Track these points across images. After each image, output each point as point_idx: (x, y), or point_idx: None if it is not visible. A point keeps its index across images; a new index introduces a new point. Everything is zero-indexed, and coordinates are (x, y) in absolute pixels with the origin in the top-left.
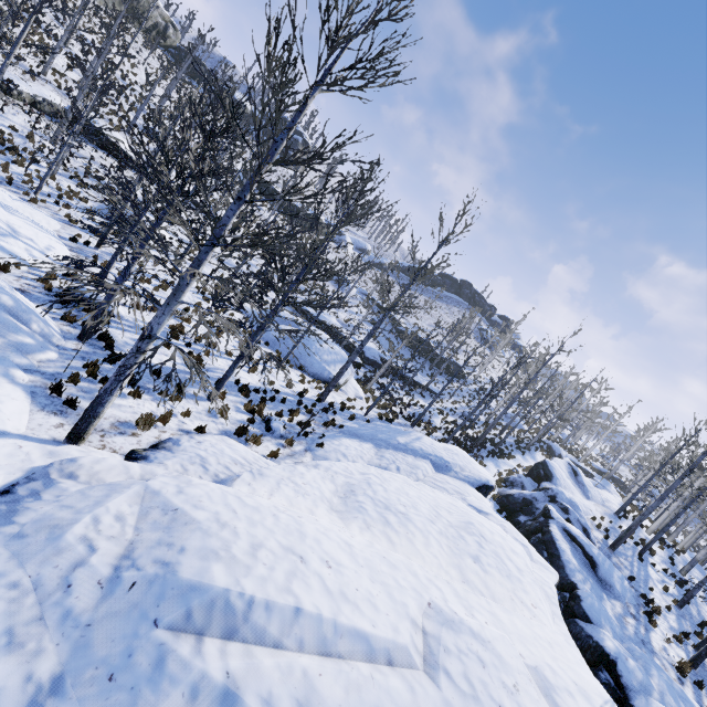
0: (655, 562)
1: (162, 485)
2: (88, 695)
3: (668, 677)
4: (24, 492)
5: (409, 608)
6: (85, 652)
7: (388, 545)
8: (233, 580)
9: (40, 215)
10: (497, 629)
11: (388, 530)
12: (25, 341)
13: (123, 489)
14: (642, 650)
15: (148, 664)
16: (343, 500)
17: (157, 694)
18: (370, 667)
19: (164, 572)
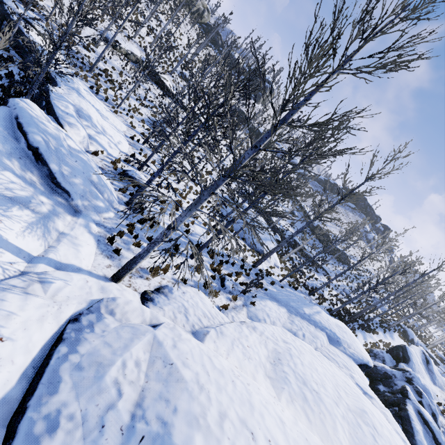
0: None
1: (164, 336)
2: None
3: None
4: (85, 322)
5: None
6: None
7: (306, 422)
8: None
9: (117, 121)
10: None
11: (306, 407)
12: (100, 205)
13: (141, 336)
14: None
15: None
16: (273, 367)
17: None
18: None
19: (163, 432)
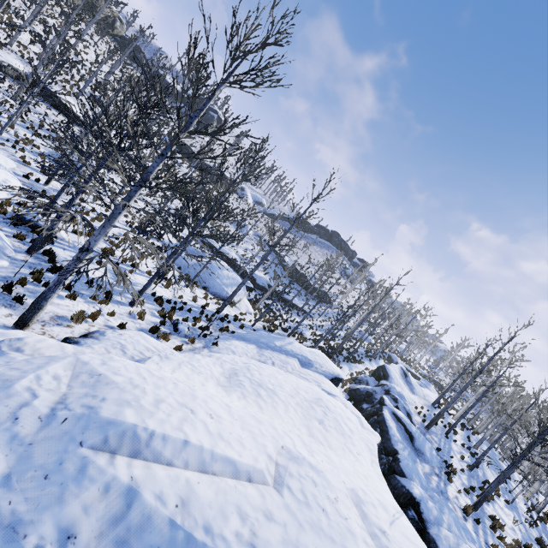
0: (457, 439)
1: (90, 358)
2: (29, 487)
3: (456, 515)
4: None
5: (267, 447)
6: (27, 461)
7: (258, 409)
8: (140, 419)
9: None
10: (329, 465)
11: (259, 400)
12: None
13: (59, 360)
14: (440, 497)
15: (74, 469)
16: (227, 379)
17: (80, 488)
18: (235, 481)
19: (89, 412)
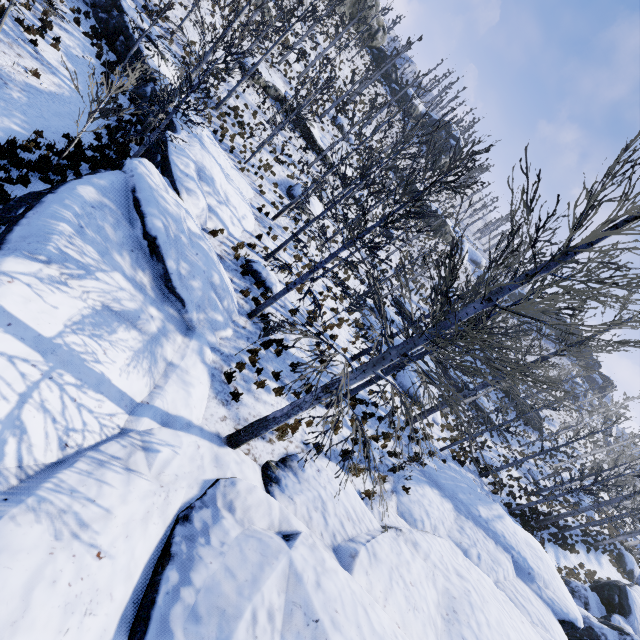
0: None
1: (303, 564)
2: None
3: None
4: (198, 523)
5: None
6: None
7: None
8: None
9: (244, 184)
10: None
11: None
12: (218, 319)
13: (273, 560)
14: None
15: None
16: (446, 626)
17: None
18: None
19: None
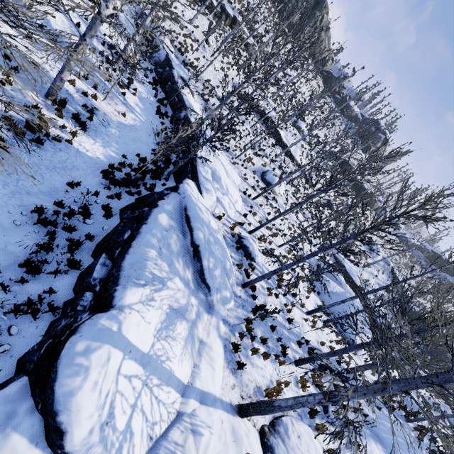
0: None
1: None
2: None
3: None
4: None
5: None
6: None
7: None
8: None
9: (235, 174)
10: None
11: None
12: (227, 295)
13: None
14: None
15: None
16: None
17: None
18: None
19: None
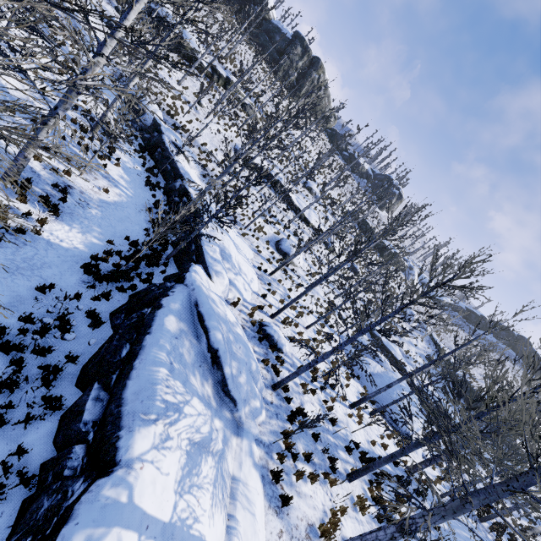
0: None
1: None
2: None
3: None
4: None
5: None
6: None
7: None
8: None
9: (246, 248)
10: None
11: None
12: (256, 405)
13: None
14: None
15: None
16: None
17: None
18: None
19: None
